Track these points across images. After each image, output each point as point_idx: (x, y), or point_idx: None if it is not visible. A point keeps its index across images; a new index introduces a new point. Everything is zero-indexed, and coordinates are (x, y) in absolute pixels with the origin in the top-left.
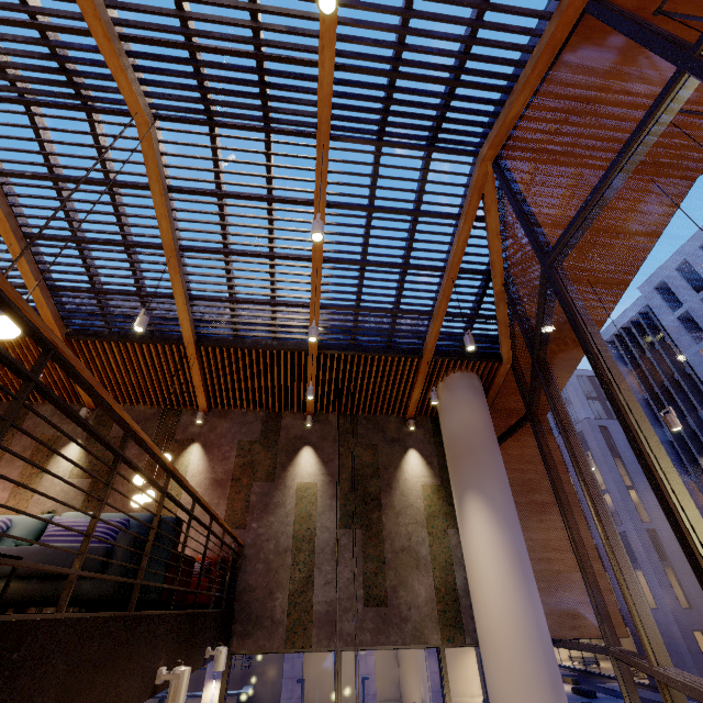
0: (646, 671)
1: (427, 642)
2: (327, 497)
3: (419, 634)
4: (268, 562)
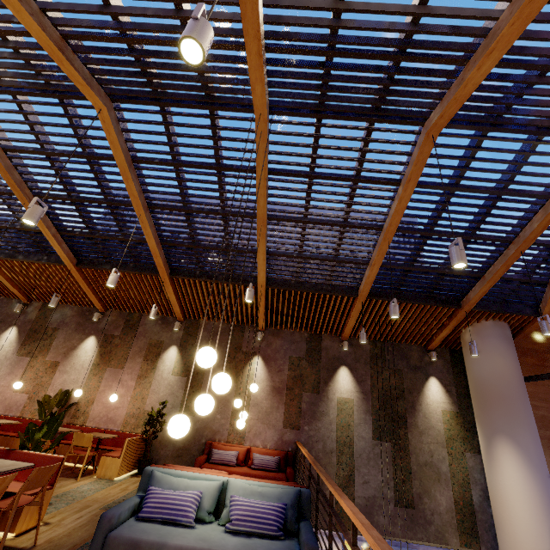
0: None
1: (448, 543)
2: (362, 411)
3: (440, 536)
4: (318, 459)
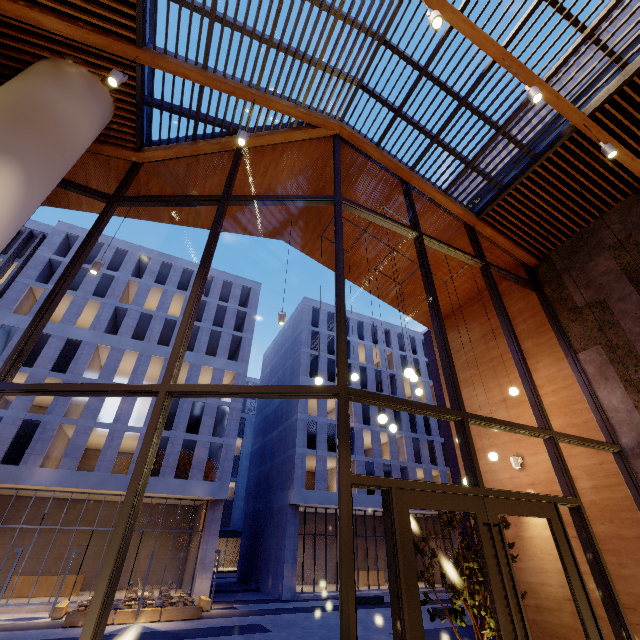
0: (142, 389)
1: None
2: None
3: None
4: None
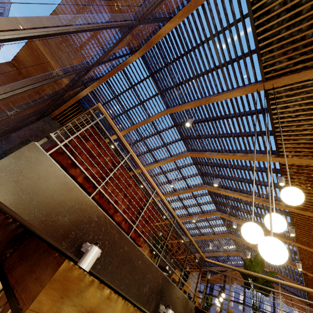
0: None
1: None
2: None
3: None
4: None
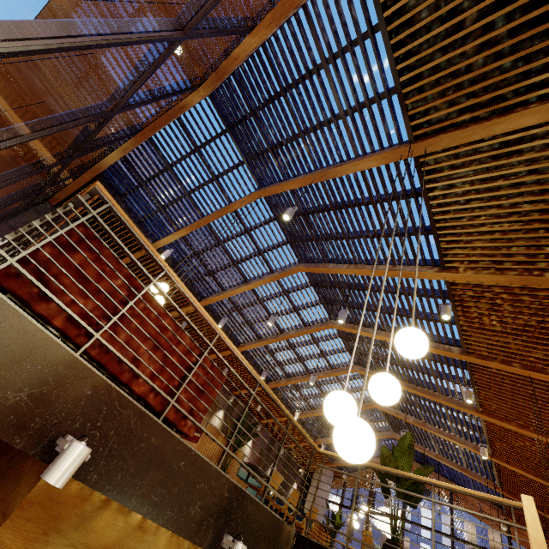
0: None
1: None
2: None
3: None
4: None
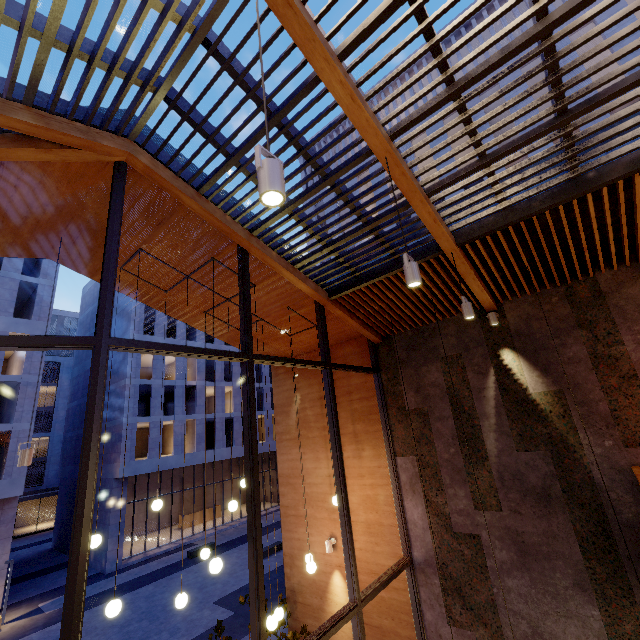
0: None
1: None
2: None
3: None
4: None
